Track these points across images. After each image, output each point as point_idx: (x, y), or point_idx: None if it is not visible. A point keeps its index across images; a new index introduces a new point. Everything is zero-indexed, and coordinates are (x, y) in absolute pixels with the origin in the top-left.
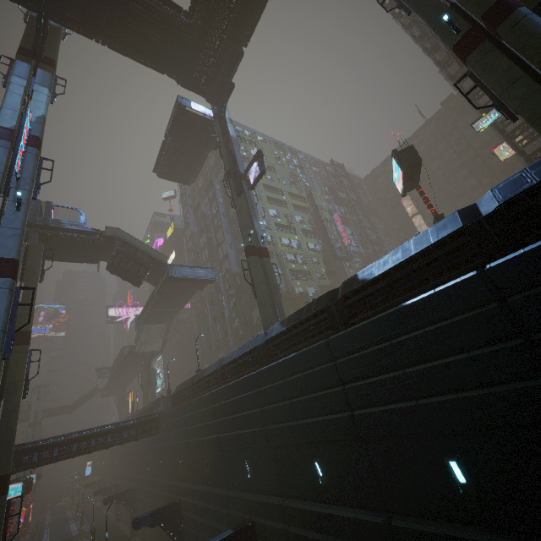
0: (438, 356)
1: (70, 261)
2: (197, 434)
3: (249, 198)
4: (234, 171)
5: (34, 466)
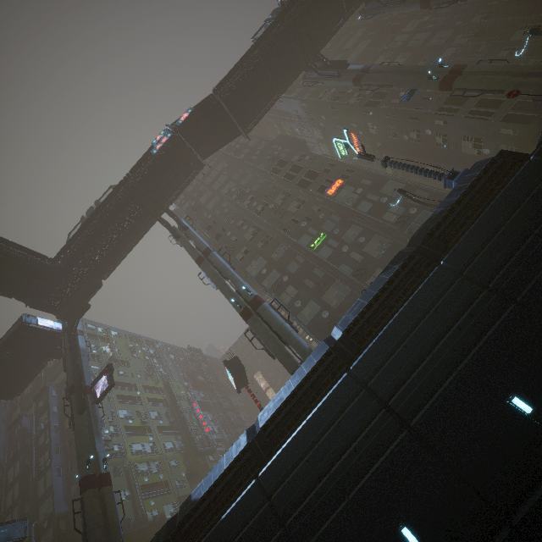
0: None
1: None
2: None
3: (94, 413)
4: (79, 386)
5: None
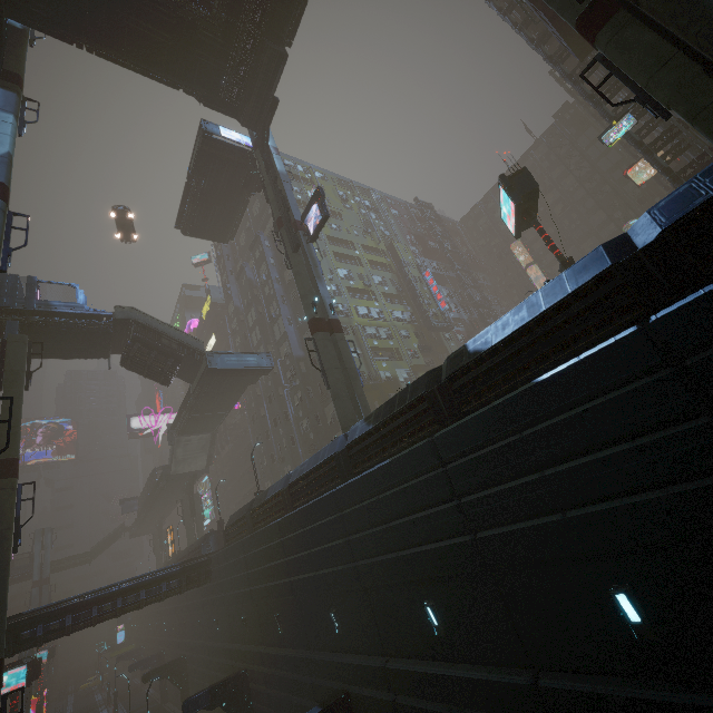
0: (589, 449)
1: (69, 357)
2: (262, 579)
3: (310, 254)
4: (286, 218)
5: (39, 642)
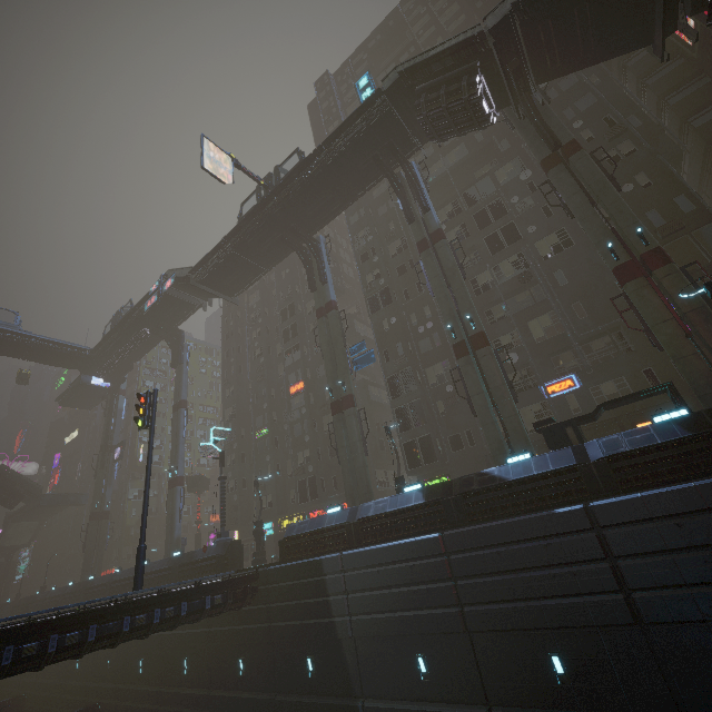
0: None
1: None
2: None
3: (112, 468)
4: (104, 449)
5: None
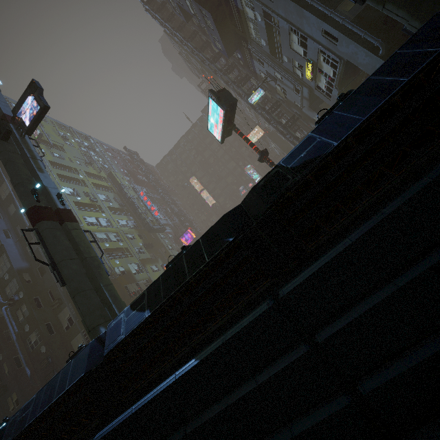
0: None
1: None
2: None
3: (26, 146)
4: None
5: None
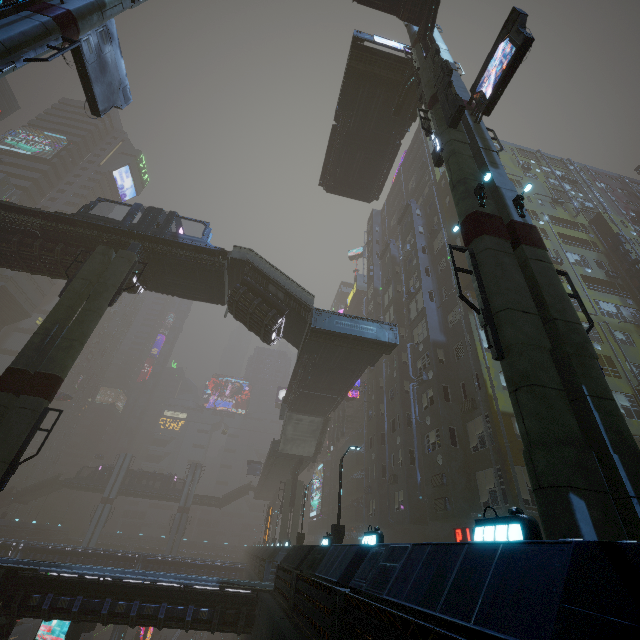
0: None
1: (191, 298)
2: None
3: (480, 134)
4: (445, 83)
5: (43, 617)
